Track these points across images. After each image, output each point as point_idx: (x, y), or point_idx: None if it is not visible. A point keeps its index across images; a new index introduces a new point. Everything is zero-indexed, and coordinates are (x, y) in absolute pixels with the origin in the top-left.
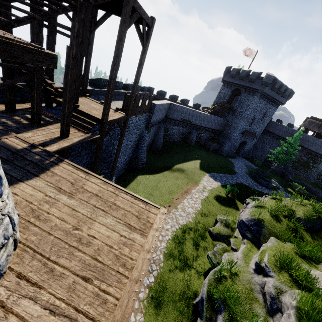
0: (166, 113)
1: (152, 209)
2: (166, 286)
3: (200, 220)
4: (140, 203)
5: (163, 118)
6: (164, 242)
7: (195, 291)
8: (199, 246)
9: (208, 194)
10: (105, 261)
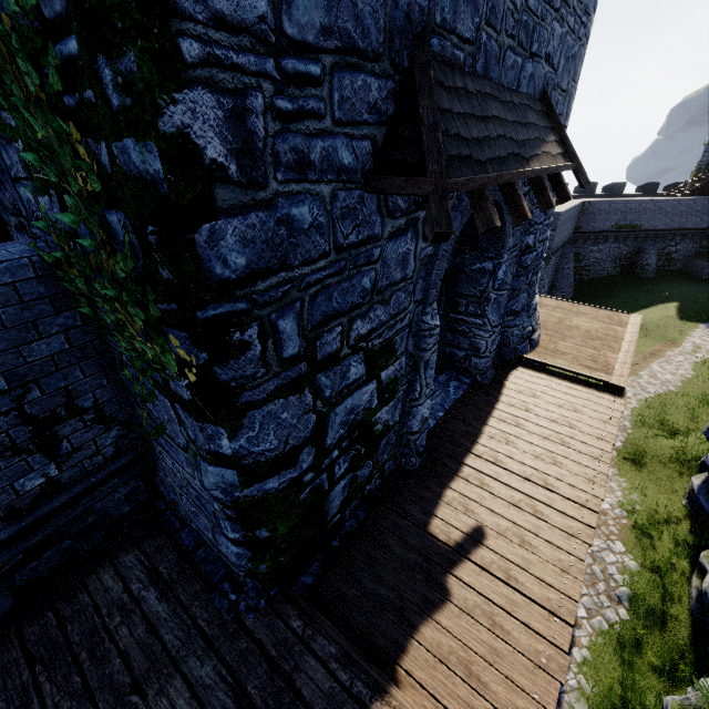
0: (575, 225)
1: (621, 315)
2: (645, 450)
3: (695, 389)
4: (605, 311)
5: (570, 235)
6: (627, 410)
7: (698, 454)
8: (699, 419)
9: (708, 355)
10: (597, 335)
